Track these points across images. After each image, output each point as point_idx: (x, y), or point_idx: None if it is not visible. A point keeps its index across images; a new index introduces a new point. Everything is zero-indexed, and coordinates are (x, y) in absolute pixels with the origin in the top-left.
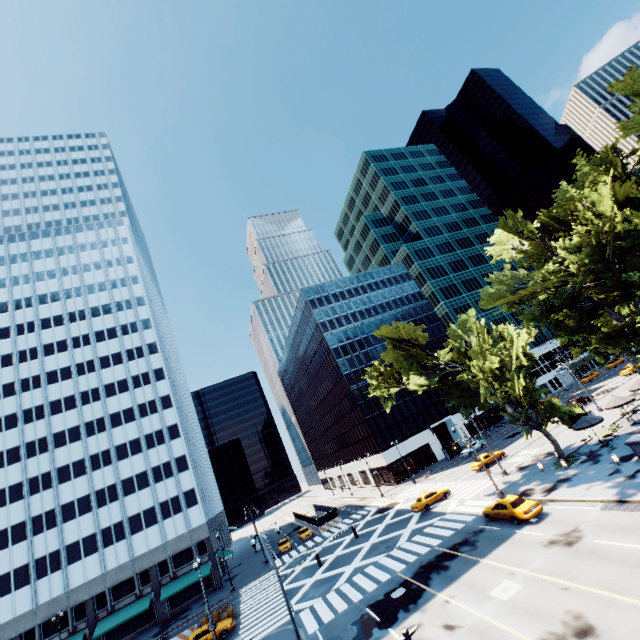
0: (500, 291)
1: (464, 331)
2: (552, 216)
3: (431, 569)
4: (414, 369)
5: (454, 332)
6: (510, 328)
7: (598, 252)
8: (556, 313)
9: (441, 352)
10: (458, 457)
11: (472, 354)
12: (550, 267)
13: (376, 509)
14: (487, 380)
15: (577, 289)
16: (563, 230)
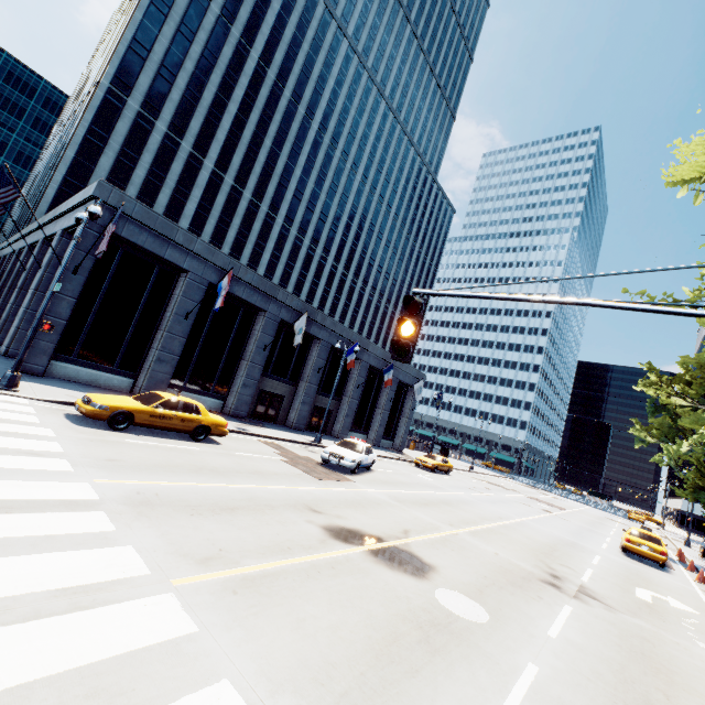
0: None
1: None
2: None
3: (575, 500)
4: (670, 436)
5: None
6: None
7: None
8: None
9: None
10: None
11: None
12: None
13: None
14: (671, 458)
15: None
16: None
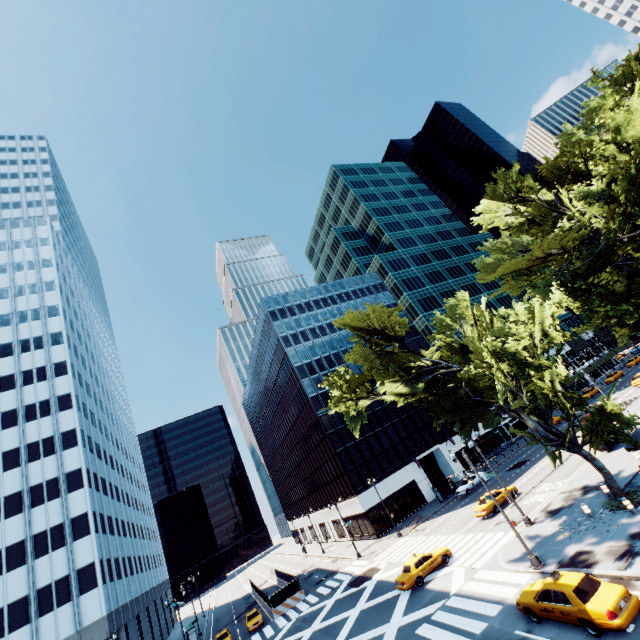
0: (500, 261)
1: (455, 320)
2: (557, 166)
3: None
4: (391, 371)
5: (442, 321)
6: (519, 309)
7: (635, 190)
8: (583, 280)
9: (426, 352)
10: (453, 497)
11: (472, 343)
12: (566, 221)
13: (349, 579)
14: (506, 369)
15: (611, 243)
16: (573, 182)
